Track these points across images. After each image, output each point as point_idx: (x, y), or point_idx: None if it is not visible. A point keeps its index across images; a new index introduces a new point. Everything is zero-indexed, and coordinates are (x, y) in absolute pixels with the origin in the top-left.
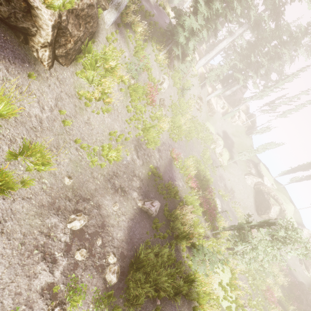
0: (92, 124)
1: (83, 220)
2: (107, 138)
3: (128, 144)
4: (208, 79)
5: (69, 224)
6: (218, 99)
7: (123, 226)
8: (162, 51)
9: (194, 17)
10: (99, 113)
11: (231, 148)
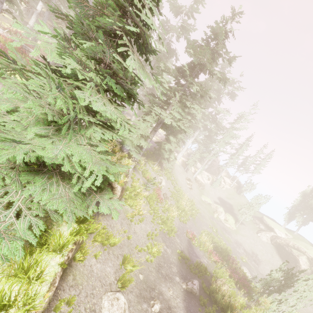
0: (136, 232)
1: (159, 304)
2: (146, 238)
3: (158, 238)
4: (189, 165)
5: (153, 308)
6: (202, 174)
7: (181, 307)
8: (154, 163)
9: (169, 144)
10: (139, 223)
11: (232, 211)
